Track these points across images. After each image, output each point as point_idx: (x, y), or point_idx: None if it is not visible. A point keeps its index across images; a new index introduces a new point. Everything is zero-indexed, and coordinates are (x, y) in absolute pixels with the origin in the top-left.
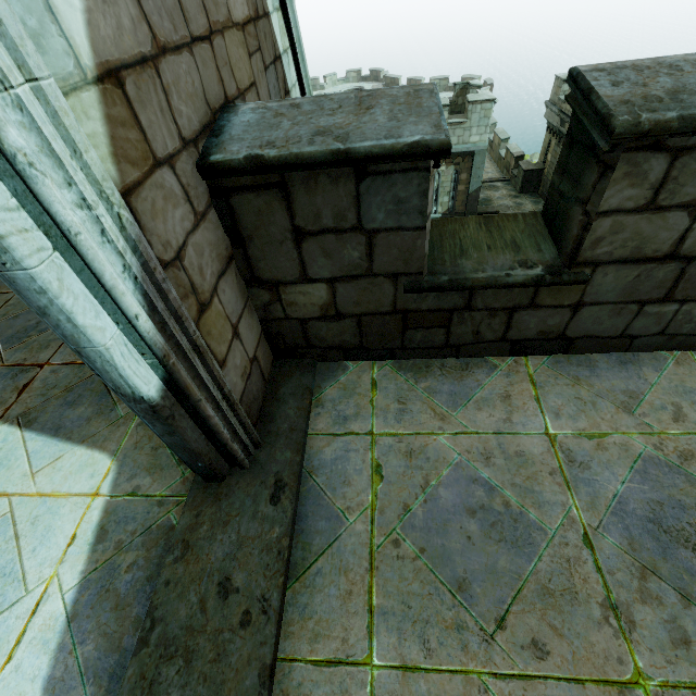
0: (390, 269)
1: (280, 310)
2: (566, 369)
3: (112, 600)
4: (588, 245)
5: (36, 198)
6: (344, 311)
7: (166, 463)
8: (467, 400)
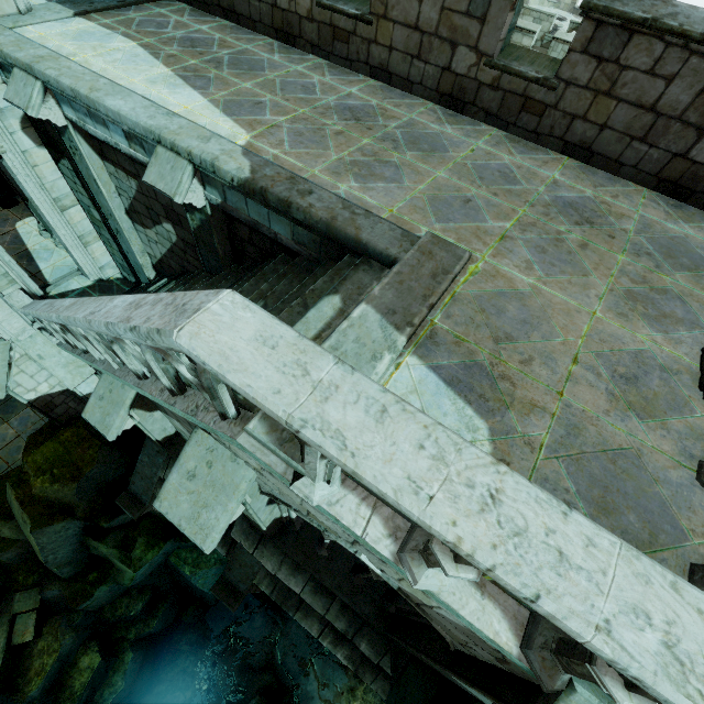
0: None
1: None
2: (233, 27)
3: None
4: None
5: None
6: None
7: None
8: (195, 18)
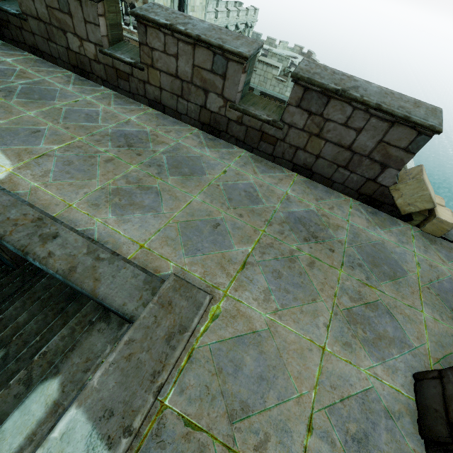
0: None
1: None
2: (38, 60)
3: None
4: (20, 5)
5: None
6: None
7: None
8: (3, 51)
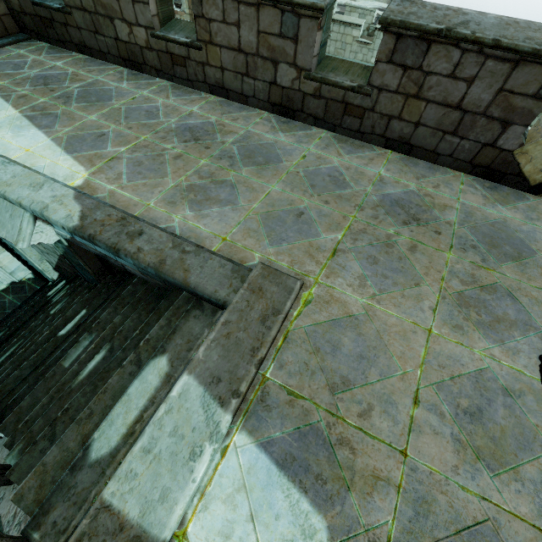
0: None
1: (10, 4)
2: (87, 59)
3: None
4: None
5: None
6: (25, 11)
7: None
8: (52, 55)
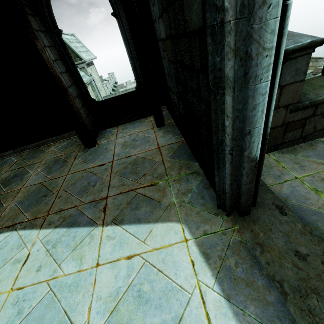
0: (286, 103)
1: None
2: None
3: (242, 282)
4: None
5: (279, 47)
6: None
7: (210, 217)
8: None
